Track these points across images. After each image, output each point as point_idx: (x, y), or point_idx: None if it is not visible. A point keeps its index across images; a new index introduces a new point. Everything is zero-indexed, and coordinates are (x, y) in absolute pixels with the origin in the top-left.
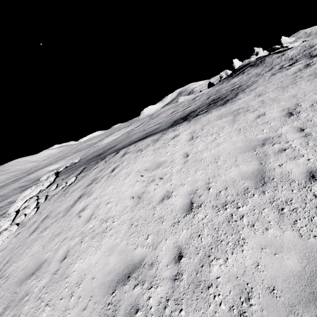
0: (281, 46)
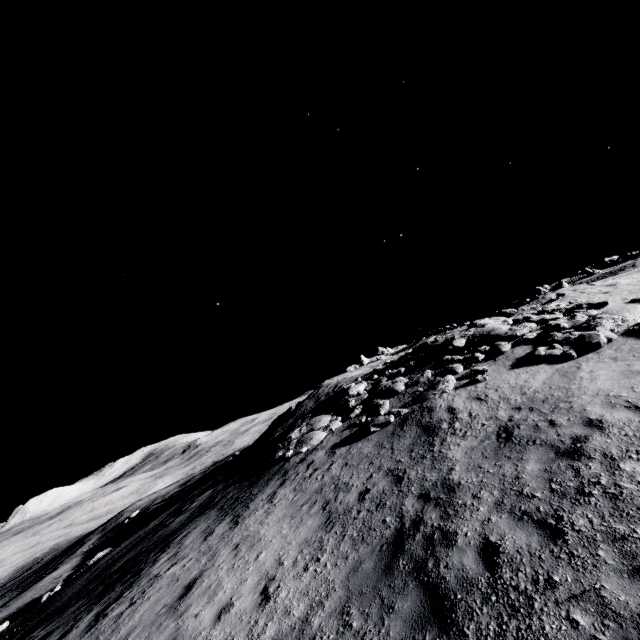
0: (451, 326)
